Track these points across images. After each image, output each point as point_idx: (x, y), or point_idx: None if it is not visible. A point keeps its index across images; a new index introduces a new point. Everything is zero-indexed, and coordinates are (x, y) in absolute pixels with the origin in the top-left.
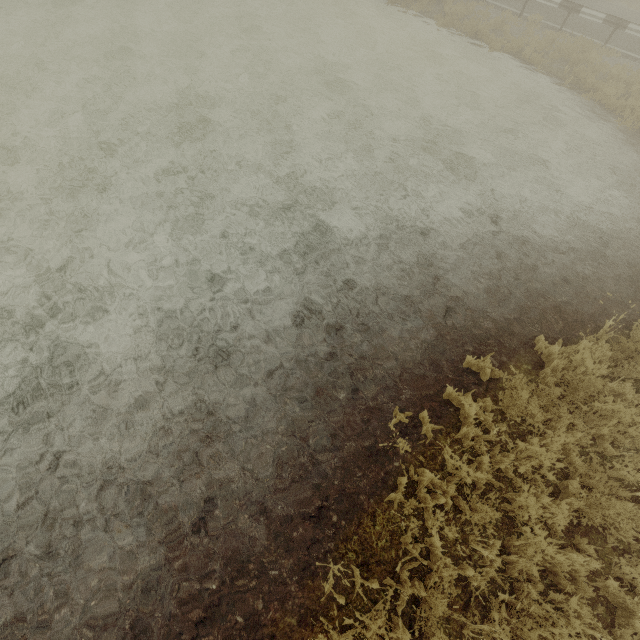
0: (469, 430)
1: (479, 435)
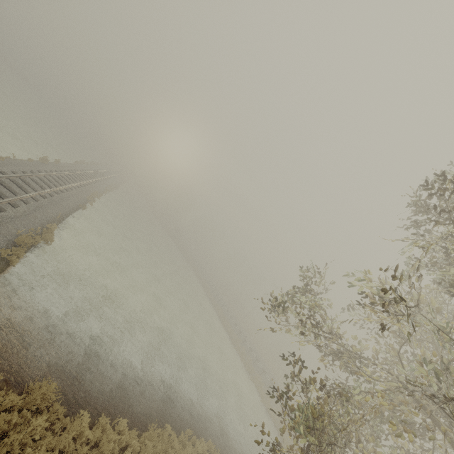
0: (203, 446)
1: (203, 452)
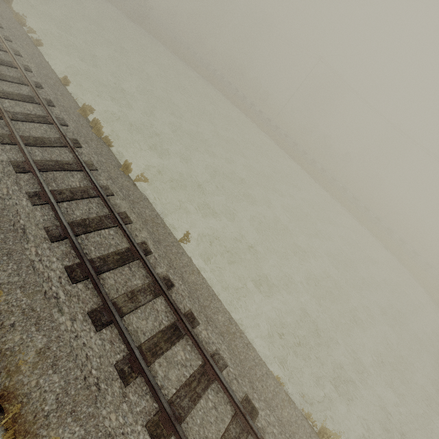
0: None
1: None
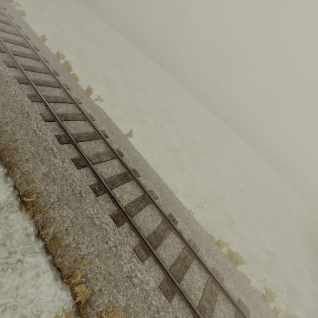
0: None
1: None
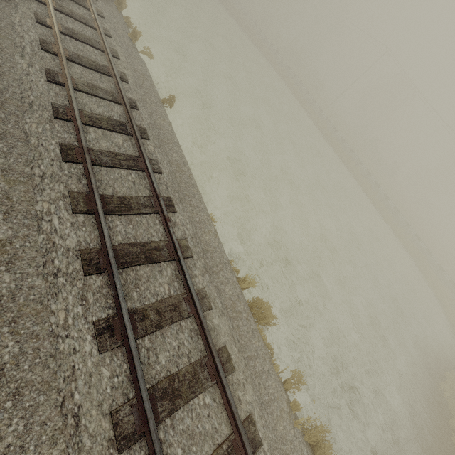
0: None
1: None
